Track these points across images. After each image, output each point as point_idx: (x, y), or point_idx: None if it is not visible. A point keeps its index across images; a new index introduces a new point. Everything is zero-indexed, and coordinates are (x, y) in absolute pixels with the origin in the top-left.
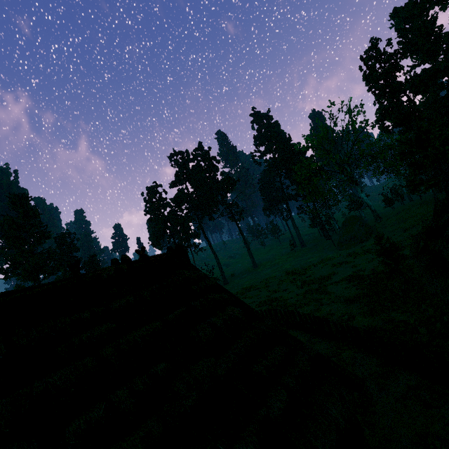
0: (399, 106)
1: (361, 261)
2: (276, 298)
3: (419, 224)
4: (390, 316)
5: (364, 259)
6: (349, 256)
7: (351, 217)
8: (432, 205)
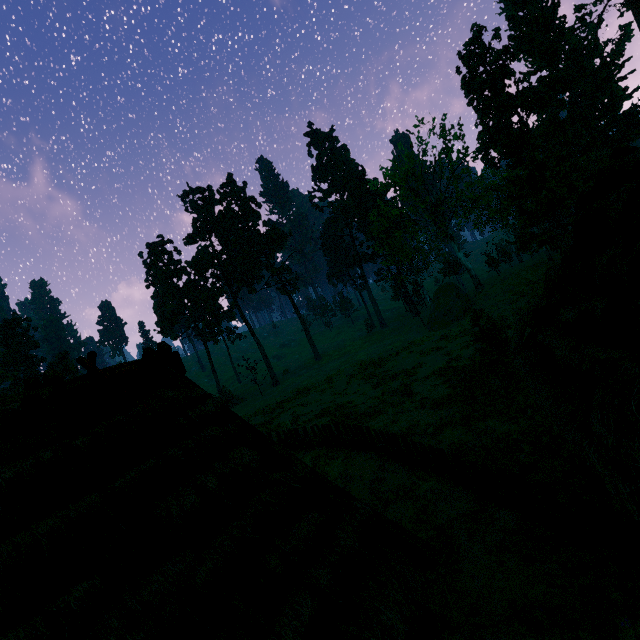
0: (508, 130)
1: (456, 346)
2: (343, 404)
3: (530, 294)
4: (487, 427)
5: (460, 344)
6: (442, 339)
7: (446, 286)
8: (545, 268)
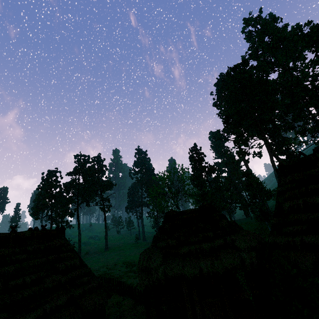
0: (199, 177)
1: None
2: (109, 273)
3: None
4: None
5: None
6: None
7: None
8: None
